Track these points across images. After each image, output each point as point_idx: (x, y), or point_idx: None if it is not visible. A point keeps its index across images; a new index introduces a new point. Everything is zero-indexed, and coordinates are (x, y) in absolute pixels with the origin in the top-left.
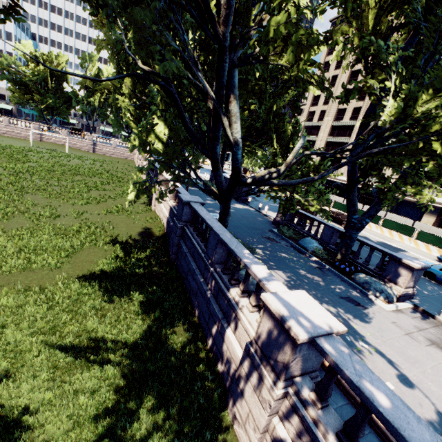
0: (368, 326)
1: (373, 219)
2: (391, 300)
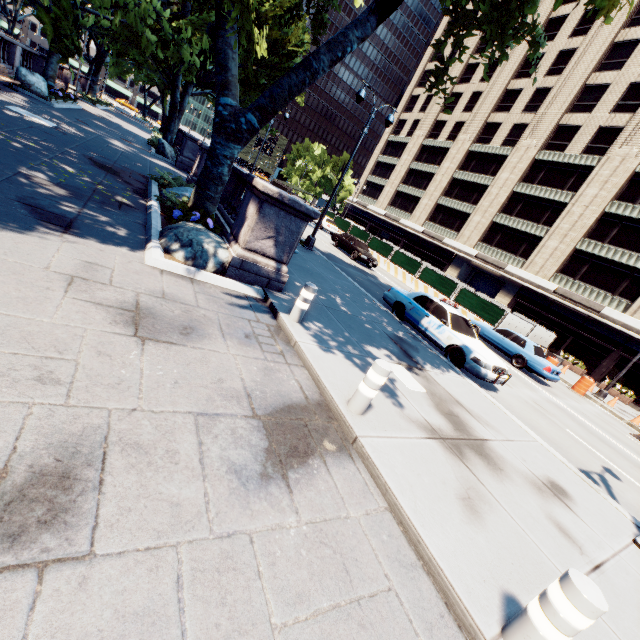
0: None
1: (411, 267)
2: (202, 266)
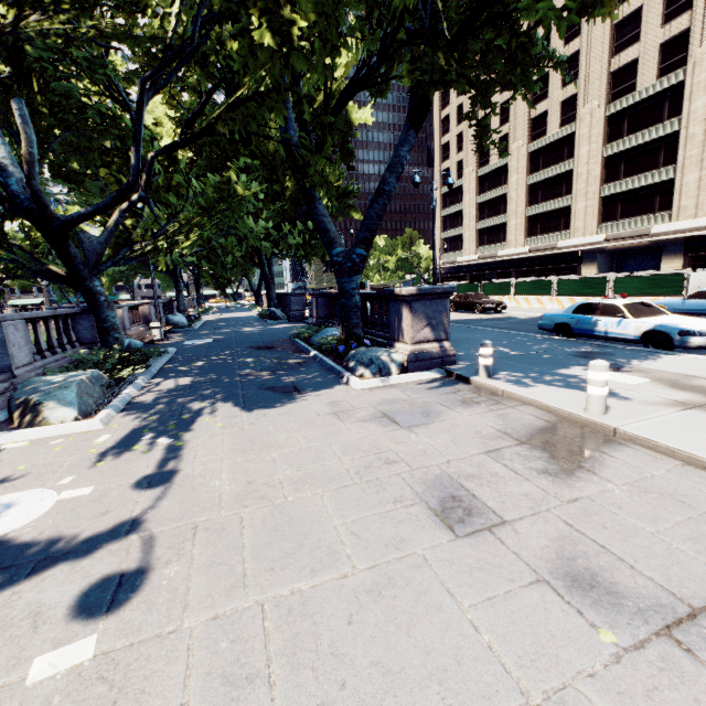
0: (248, 414)
1: (541, 289)
2: (388, 373)
